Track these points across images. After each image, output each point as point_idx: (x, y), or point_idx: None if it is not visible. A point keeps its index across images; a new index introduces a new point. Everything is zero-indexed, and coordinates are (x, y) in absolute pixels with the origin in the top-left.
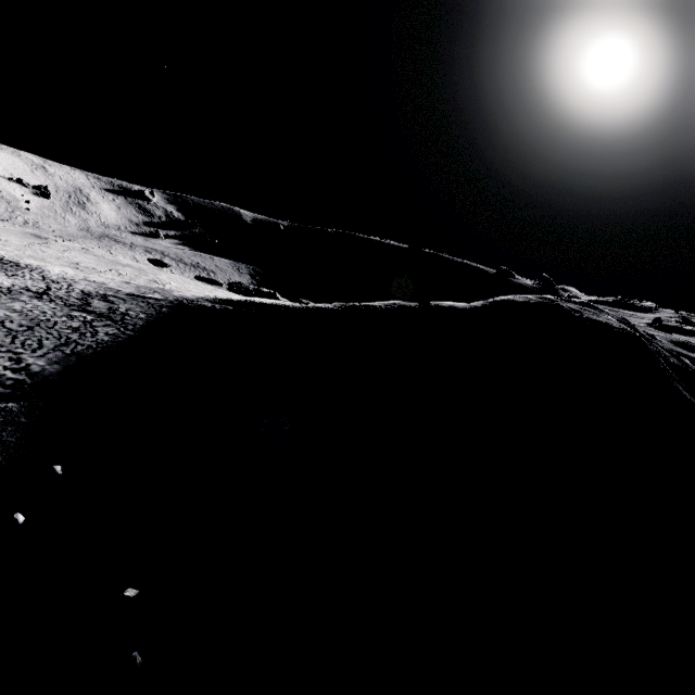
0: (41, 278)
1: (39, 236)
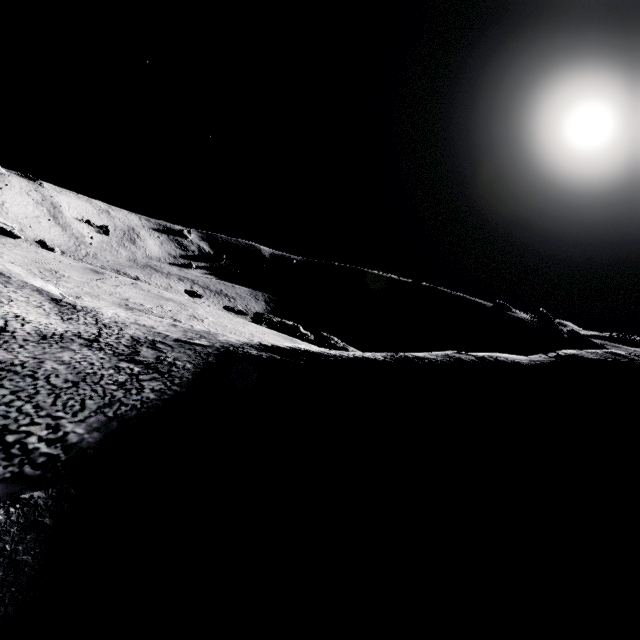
0: (94, 322)
1: (97, 271)
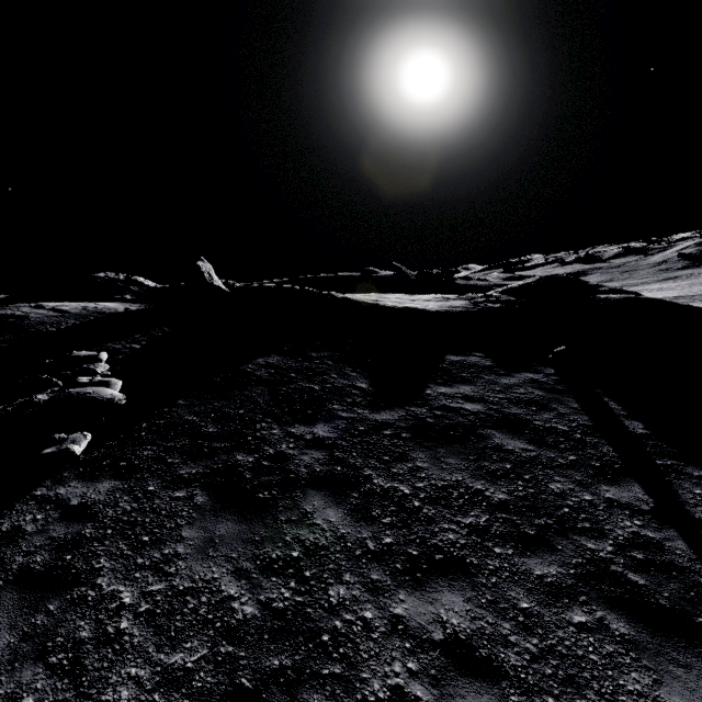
0: None
1: None
